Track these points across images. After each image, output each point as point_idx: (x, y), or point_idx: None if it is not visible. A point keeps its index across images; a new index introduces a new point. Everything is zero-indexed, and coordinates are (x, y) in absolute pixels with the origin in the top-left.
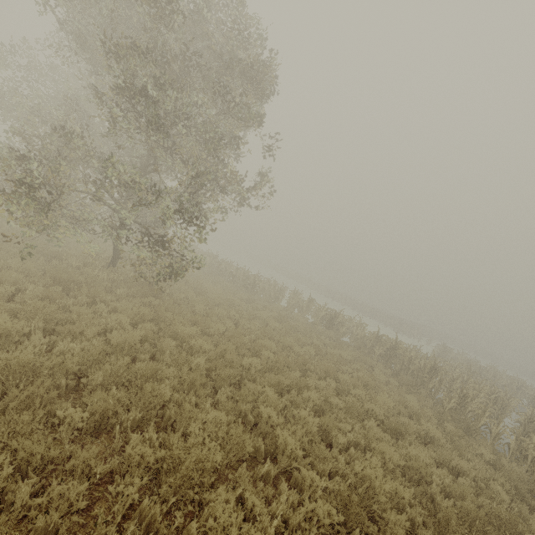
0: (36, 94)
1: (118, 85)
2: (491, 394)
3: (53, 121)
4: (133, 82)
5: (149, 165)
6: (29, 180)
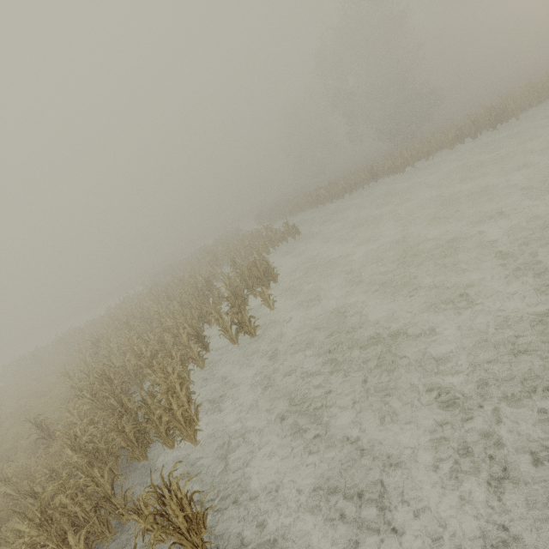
0: None
1: None
2: (111, 314)
3: None
4: None
5: None
6: None
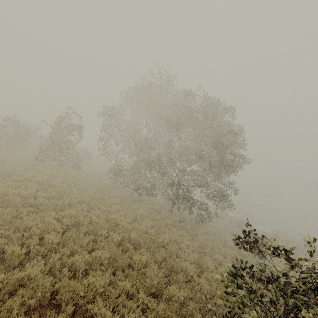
0: (121, 129)
1: (219, 162)
2: None
3: (141, 147)
4: (223, 160)
5: (194, 171)
6: (181, 192)
